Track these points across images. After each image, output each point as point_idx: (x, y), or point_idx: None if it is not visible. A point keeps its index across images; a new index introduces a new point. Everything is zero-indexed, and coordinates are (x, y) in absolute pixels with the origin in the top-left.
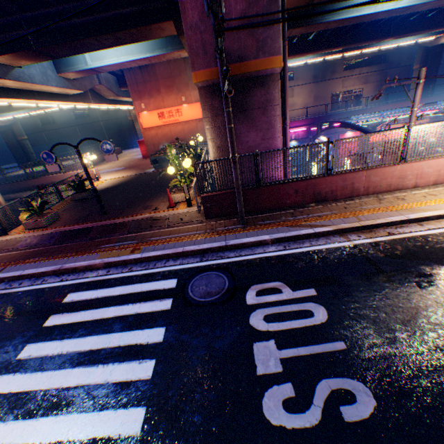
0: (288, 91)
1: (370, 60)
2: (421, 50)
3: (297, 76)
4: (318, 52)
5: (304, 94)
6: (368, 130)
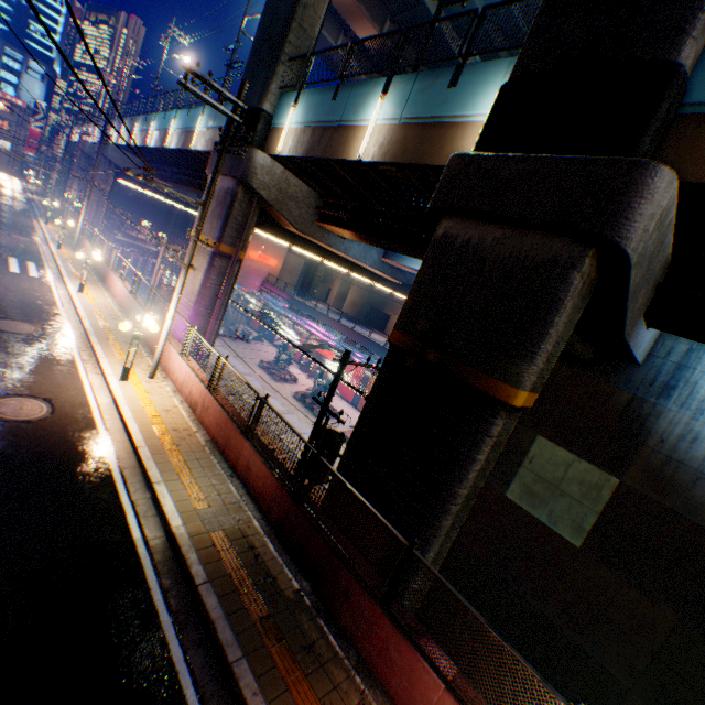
0: None
1: None
2: None
3: None
4: None
5: None
6: None
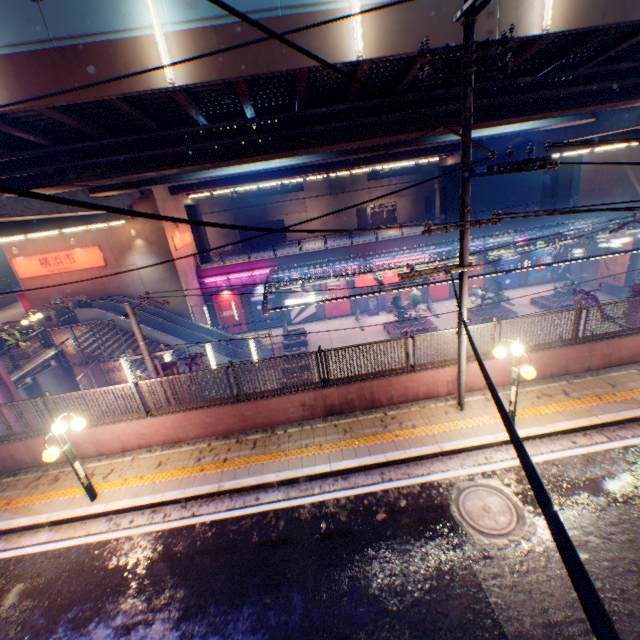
0: (300, 203)
1: (401, 169)
2: (437, 168)
3: (308, 186)
4: (271, 180)
5: (321, 208)
6: (266, 304)
